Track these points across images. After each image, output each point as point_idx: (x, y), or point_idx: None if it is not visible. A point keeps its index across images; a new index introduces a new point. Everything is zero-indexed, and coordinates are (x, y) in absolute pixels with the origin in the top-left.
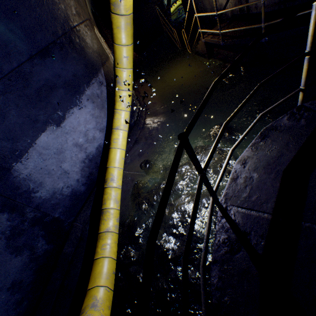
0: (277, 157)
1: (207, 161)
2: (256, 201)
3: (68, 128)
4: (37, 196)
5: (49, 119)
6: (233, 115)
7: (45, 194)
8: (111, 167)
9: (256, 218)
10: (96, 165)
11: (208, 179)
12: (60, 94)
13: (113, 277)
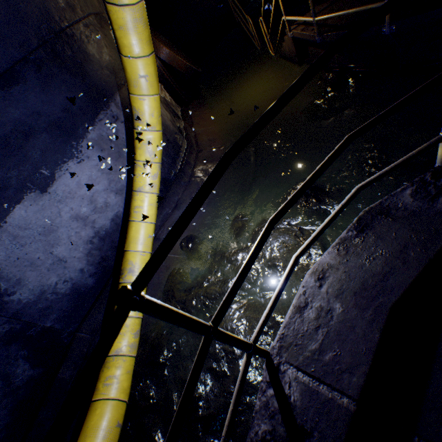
0: (382, 275)
1: (222, 305)
2: (331, 364)
3: (62, 193)
4: (13, 299)
5: (27, 183)
6: (288, 203)
7: (28, 295)
8: (130, 251)
9: (327, 403)
10: (112, 244)
11: (227, 335)
12: (43, 142)
13: (117, 432)
